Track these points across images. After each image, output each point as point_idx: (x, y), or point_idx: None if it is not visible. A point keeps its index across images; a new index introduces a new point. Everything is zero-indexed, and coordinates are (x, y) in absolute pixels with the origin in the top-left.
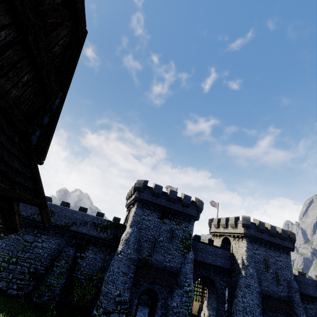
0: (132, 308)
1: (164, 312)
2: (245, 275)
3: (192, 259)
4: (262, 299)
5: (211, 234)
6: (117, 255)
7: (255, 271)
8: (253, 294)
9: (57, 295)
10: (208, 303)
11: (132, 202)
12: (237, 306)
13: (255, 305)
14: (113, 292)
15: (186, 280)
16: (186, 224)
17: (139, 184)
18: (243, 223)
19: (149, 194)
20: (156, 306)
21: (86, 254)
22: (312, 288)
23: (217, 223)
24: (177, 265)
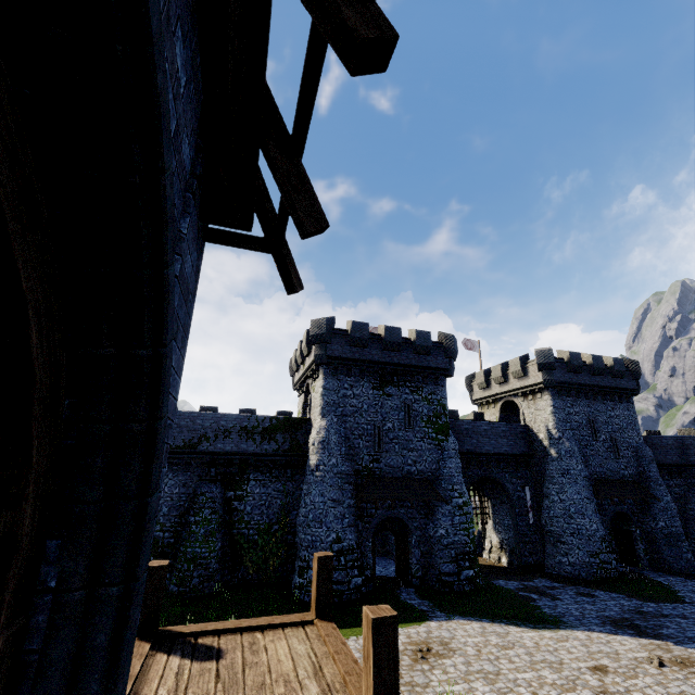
0: (366, 557)
1: (425, 550)
2: (557, 455)
3: (456, 449)
4: (595, 488)
5: (476, 403)
6: (312, 474)
7: (575, 445)
8: (578, 483)
9: (216, 571)
10: (496, 523)
11: (309, 371)
12: (550, 511)
13: (584, 500)
14: (325, 538)
15: (454, 488)
16: (431, 387)
17: (318, 329)
18: (539, 362)
19: (345, 345)
20: (409, 544)
21: (246, 490)
22: (676, 451)
23: (484, 380)
24: (431, 466)
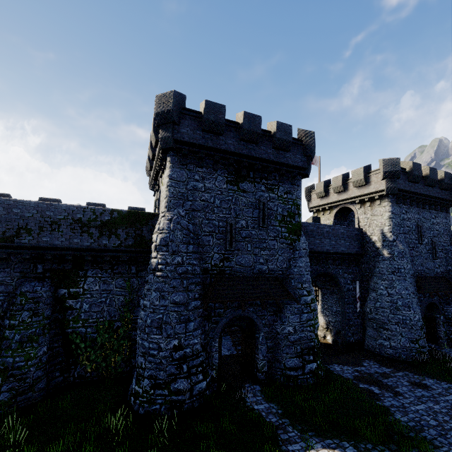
0: (212, 358)
1: (271, 345)
2: (390, 255)
3: (307, 249)
4: (417, 284)
5: (312, 210)
6: (153, 273)
7: (406, 247)
8: (407, 280)
9: (37, 380)
10: (324, 308)
11: (157, 163)
12: (377, 302)
13: (410, 295)
14: (164, 345)
15: (303, 286)
16: (287, 186)
17: (164, 105)
18: (385, 170)
19: (196, 129)
20: (255, 339)
21: (82, 287)
22: None
23: (323, 189)
24: (282, 265)
